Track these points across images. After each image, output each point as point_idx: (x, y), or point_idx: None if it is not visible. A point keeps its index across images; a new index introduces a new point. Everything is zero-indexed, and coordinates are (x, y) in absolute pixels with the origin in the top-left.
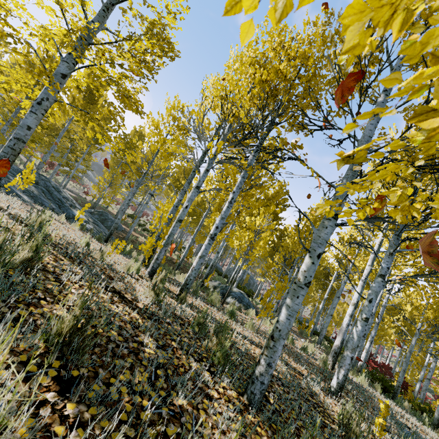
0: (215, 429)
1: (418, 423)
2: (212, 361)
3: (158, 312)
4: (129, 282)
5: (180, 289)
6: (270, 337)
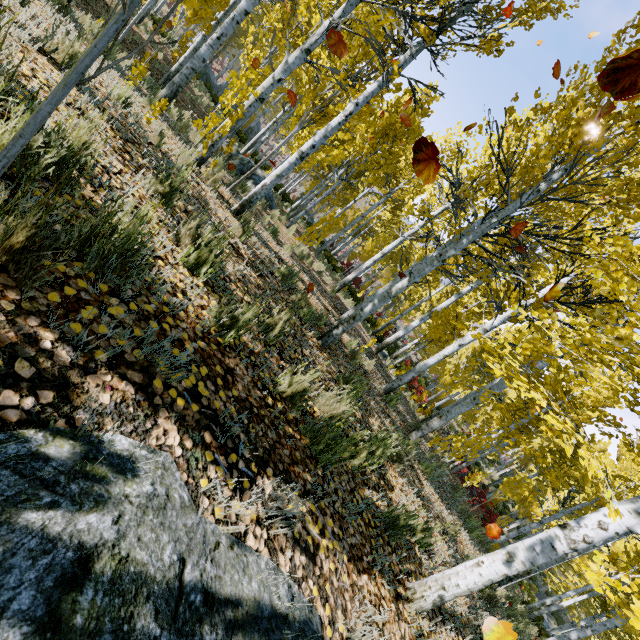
0: (319, 364)
1: (366, 332)
2: (299, 313)
3: (254, 260)
4: (207, 202)
5: (242, 204)
6: (352, 317)
